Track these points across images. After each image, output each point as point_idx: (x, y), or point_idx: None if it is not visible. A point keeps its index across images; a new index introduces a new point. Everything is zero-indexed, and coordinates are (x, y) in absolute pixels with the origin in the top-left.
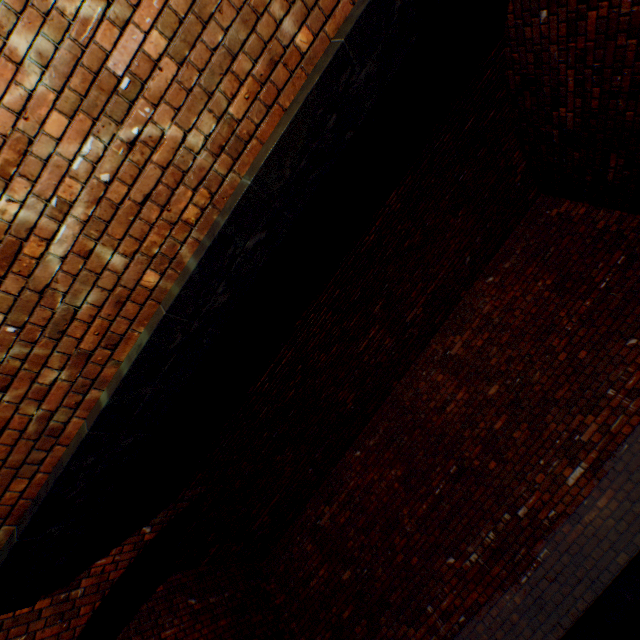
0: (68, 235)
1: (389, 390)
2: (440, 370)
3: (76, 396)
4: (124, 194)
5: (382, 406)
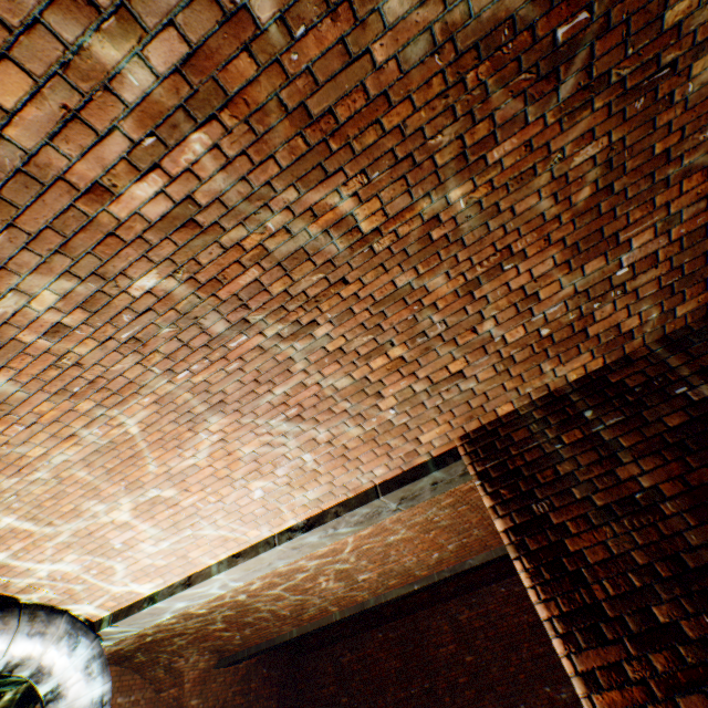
0: (320, 599)
1: (414, 611)
2: (448, 622)
3: (291, 625)
4: (342, 594)
5: (406, 617)
